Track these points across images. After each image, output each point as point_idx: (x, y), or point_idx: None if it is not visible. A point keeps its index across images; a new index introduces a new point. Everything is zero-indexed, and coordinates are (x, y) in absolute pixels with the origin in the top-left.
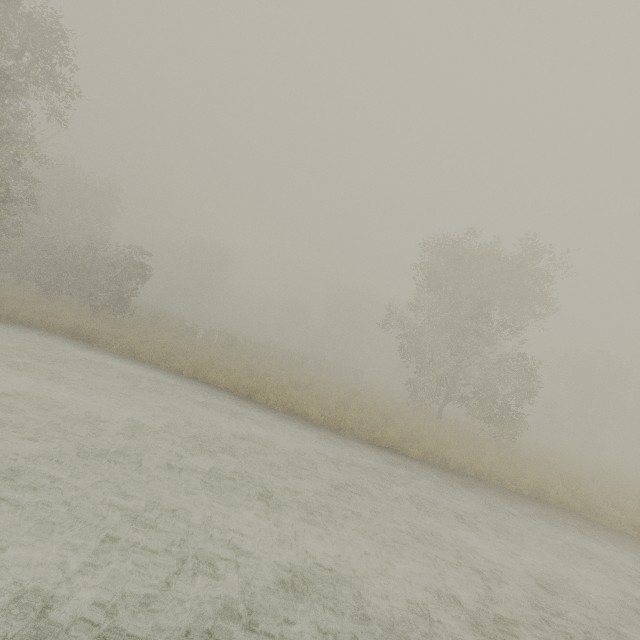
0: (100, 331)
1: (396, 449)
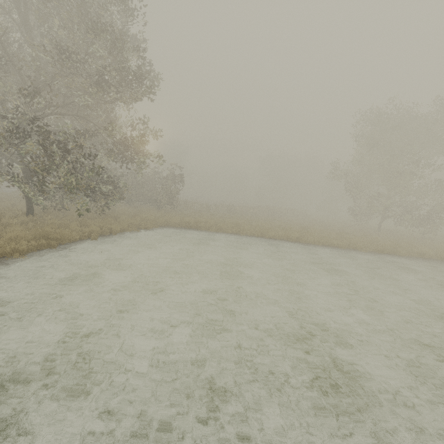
0: (200, 221)
1: (391, 253)
